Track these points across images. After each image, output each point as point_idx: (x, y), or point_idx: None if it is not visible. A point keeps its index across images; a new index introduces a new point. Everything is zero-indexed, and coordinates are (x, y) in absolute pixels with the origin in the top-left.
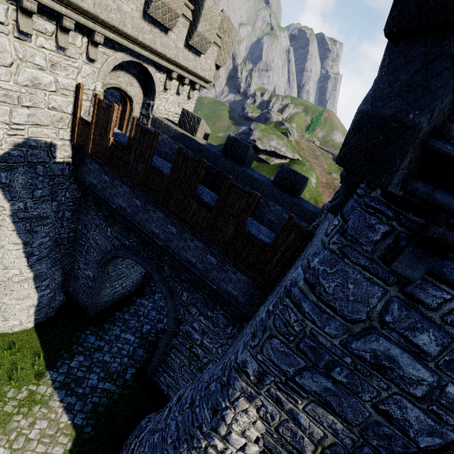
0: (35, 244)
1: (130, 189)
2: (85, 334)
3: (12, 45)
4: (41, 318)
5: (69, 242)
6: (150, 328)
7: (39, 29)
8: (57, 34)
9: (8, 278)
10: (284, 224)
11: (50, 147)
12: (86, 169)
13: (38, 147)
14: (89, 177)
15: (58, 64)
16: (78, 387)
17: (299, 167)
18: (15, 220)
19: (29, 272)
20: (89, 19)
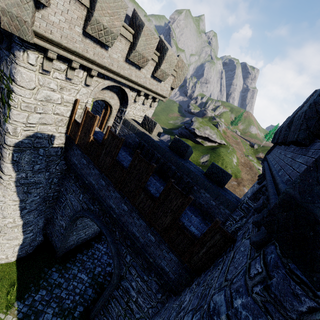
0: (28, 201)
1: (99, 172)
2: (51, 271)
3: (37, 77)
4: (22, 254)
5: (53, 198)
6: (100, 270)
7: (56, 68)
8: (67, 70)
9: (4, 224)
10: (211, 226)
11: (51, 138)
12: (72, 153)
13: (43, 137)
14: (73, 158)
15: (65, 87)
16: (36, 319)
17: (224, 149)
18: (17, 185)
19: (20, 220)
20: (89, 62)
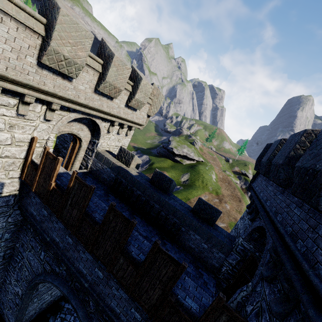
0: None
1: (65, 226)
2: None
3: None
4: None
5: (5, 258)
6: None
7: (2, 103)
8: (18, 105)
9: None
10: (213, 304)
11: None
12: (29, 201)
13: None
14: (30, 208)
15: (16, 125)
16: None
17: (203, 167)
18: None
19: None
20: (49, 95)
